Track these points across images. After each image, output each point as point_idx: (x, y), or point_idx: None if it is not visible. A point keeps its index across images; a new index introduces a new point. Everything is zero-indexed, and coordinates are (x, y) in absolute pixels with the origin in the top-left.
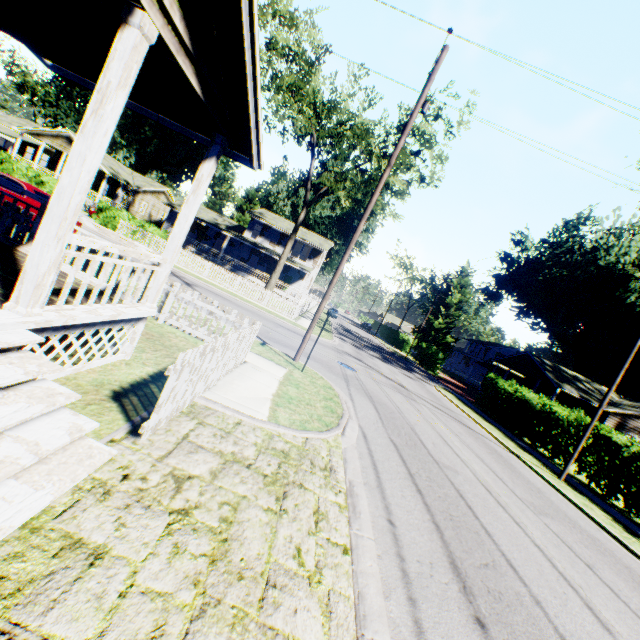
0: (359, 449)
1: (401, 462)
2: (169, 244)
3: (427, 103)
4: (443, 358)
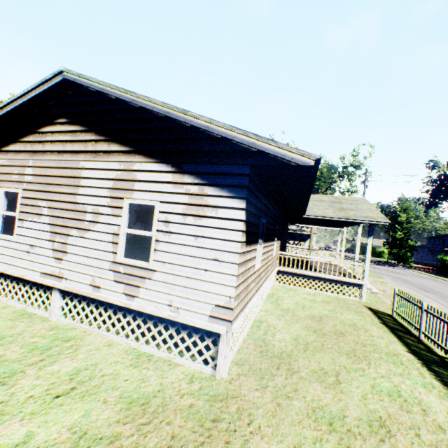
0: (392, 281)
1: (405, 283)
2: (337, 250)
3: (367, 185)
4: (410, 255)
